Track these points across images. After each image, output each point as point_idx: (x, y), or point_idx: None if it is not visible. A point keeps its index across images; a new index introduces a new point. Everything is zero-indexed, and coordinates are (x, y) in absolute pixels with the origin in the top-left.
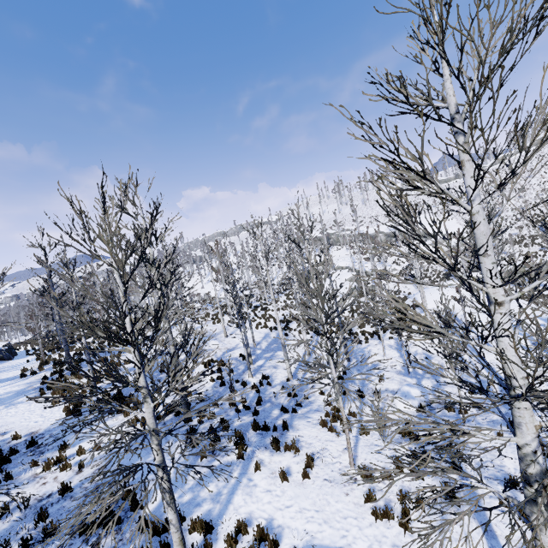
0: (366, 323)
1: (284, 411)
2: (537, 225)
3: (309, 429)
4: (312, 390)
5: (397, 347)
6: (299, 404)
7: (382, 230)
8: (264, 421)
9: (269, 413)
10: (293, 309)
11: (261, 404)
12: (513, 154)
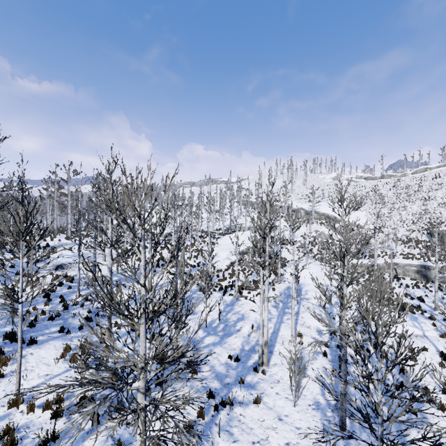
0: (229, 278)
1: (60, 330)
2: (426, 232)
3: (50, 350)
4: (114, 319)
5: (229, 303)
6: (81, 328)
7: (304, 207)
8: (13, 333)
9: (47, 328)
10: (186, 253)
11: (52, 320)
12: (433, 168)
